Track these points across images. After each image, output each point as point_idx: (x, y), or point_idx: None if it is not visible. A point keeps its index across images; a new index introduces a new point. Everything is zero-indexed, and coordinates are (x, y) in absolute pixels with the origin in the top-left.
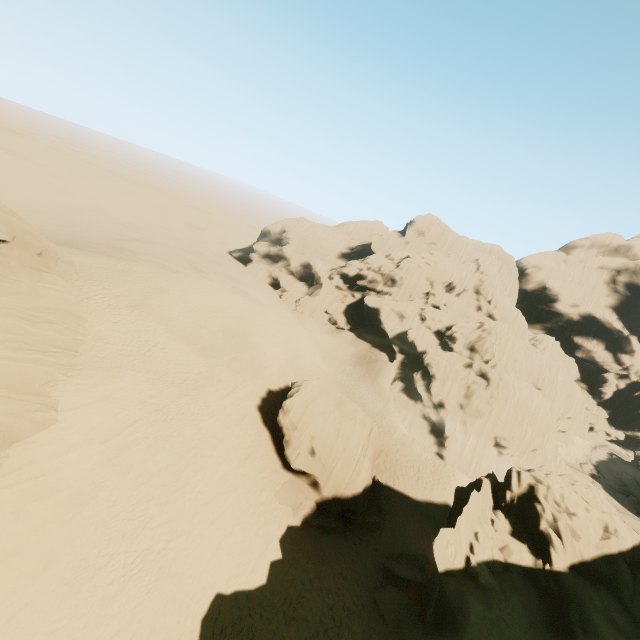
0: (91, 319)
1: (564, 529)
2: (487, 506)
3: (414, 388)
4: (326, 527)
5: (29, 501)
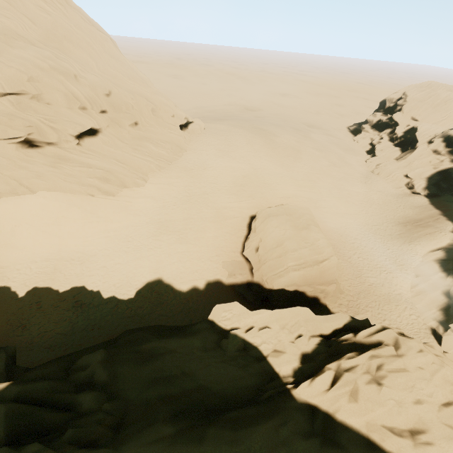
0: (189, 151)
1: (344, 381)
2: (311, 327)
3: None
4: (245, 297)
5: (120, 208)
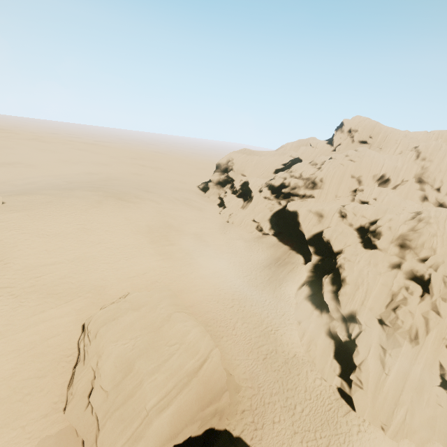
0: None
1: None
2: None
3: (321, 294)
4: None
5: None
